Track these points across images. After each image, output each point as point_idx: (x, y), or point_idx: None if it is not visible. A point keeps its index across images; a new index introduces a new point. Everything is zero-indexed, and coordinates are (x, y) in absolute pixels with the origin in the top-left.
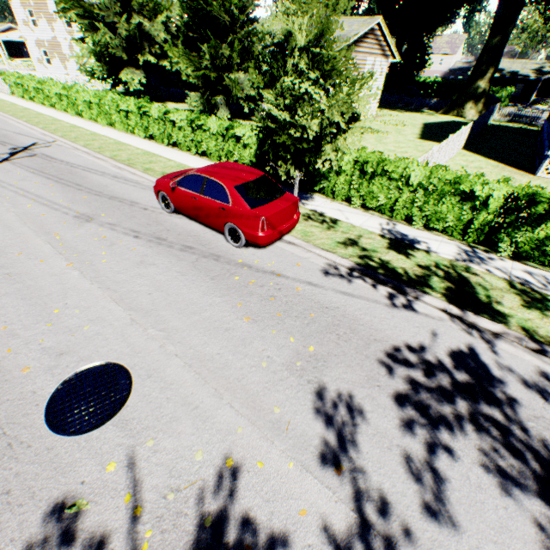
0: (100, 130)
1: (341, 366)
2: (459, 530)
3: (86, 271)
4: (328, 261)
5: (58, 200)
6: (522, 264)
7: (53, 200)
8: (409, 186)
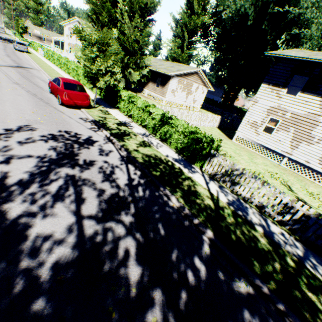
0: (63, 74)
1: (45, 126)
2: (22, 146)
3: None
4: (88, 118)
5: (15, 78)
6: (161, 142)
7: (13, 78)
8: (139, 108)
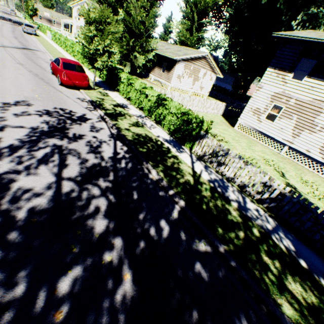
0: (69, 57)
1: (42, 103)
2: (17, 118)
3: (0, 68)
4: (85, 98)
5: (19, 59)
6: (156, 124)
7: (17, 58)
8: (137, 90)
